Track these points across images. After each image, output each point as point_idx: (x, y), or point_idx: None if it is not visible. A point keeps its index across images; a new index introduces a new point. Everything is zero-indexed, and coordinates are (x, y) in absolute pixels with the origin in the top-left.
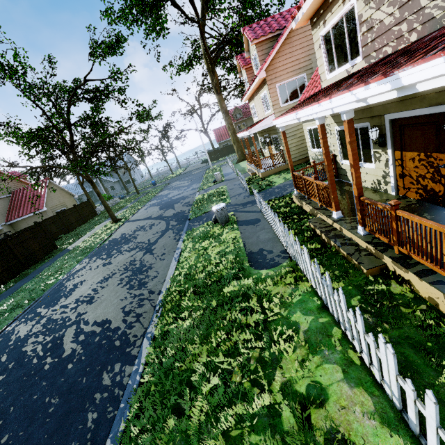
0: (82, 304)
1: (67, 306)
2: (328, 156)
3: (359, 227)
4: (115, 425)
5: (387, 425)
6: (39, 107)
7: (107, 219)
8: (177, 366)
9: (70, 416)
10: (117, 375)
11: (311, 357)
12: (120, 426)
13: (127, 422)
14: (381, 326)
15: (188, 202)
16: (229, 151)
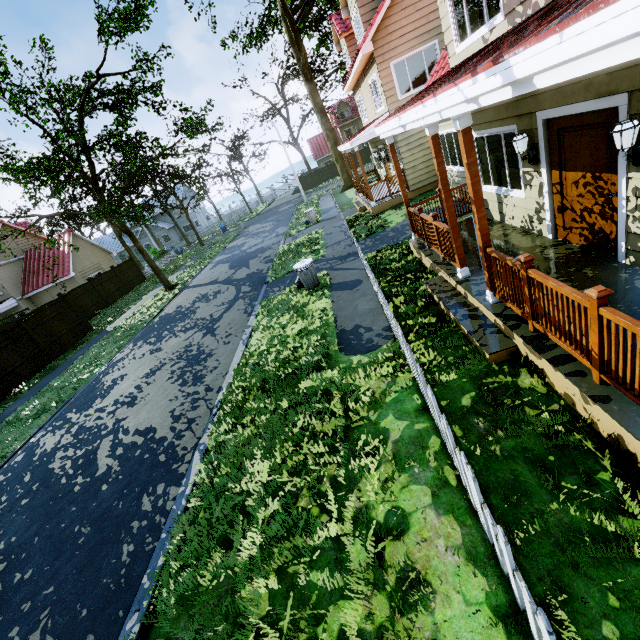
0: (122, 406)
1: (103, 409)
2: (446, 184)
3: (487, 292)
4: (153, 559)
5: (473, 562)
6: (37, 124)
7: (159, 285)
8: (231, 488)
9: (102, 549)
10: (159, 499)
11: (398, 475)
12: (158, 561)
13: (167, 556)
14: (494, 434)
15: (269, 257)
16: (332, 173)
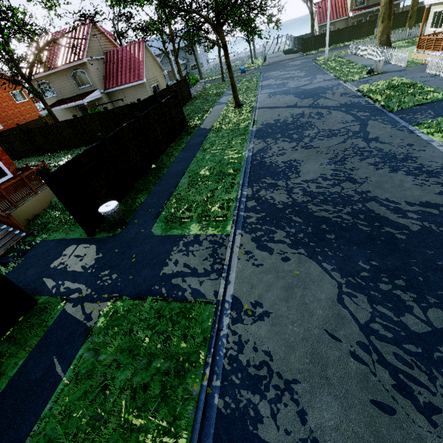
0: (342, 182)
1: (314, 181)
2: None
3: None
4: None
5: None
6: None
7: (216, 103)
8: None
9: None
10: None
11: None
12: None
13: None
14: None
15: (348, 93)
16: (333, 40)
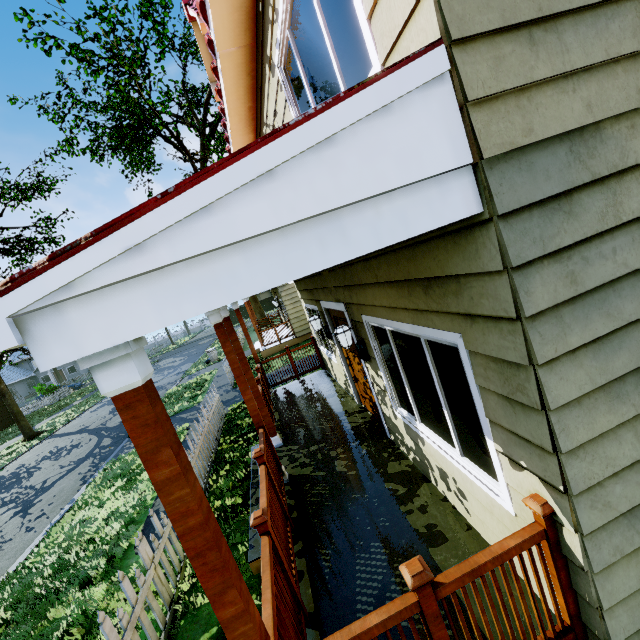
0: None
1: None
2: (243, 359)
3: None
4: None
5: None
6: None
7: None
8: None
9: None
10: None
11: None
12: None
13: None
14: None
15: None
16: None
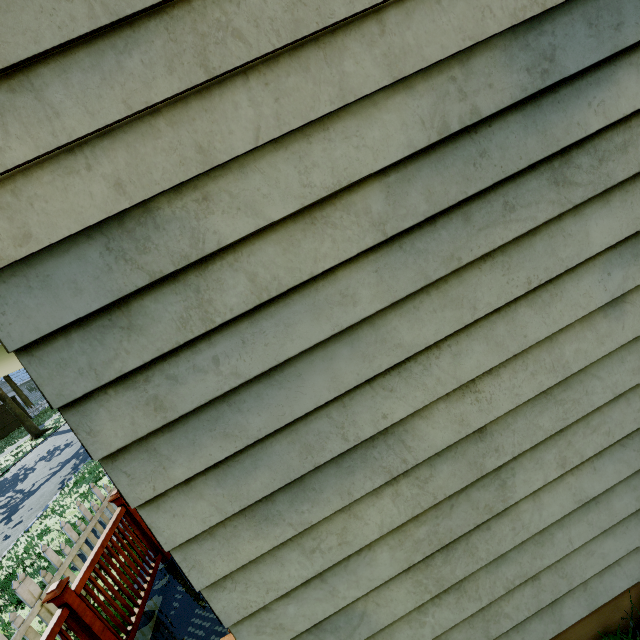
0: None
1: None
2: None
3: None
4: None
5: None
6: None
7: None
8: None
9: None
10: None
11: None
12: None
13: None
14: None
15: None
16: None
